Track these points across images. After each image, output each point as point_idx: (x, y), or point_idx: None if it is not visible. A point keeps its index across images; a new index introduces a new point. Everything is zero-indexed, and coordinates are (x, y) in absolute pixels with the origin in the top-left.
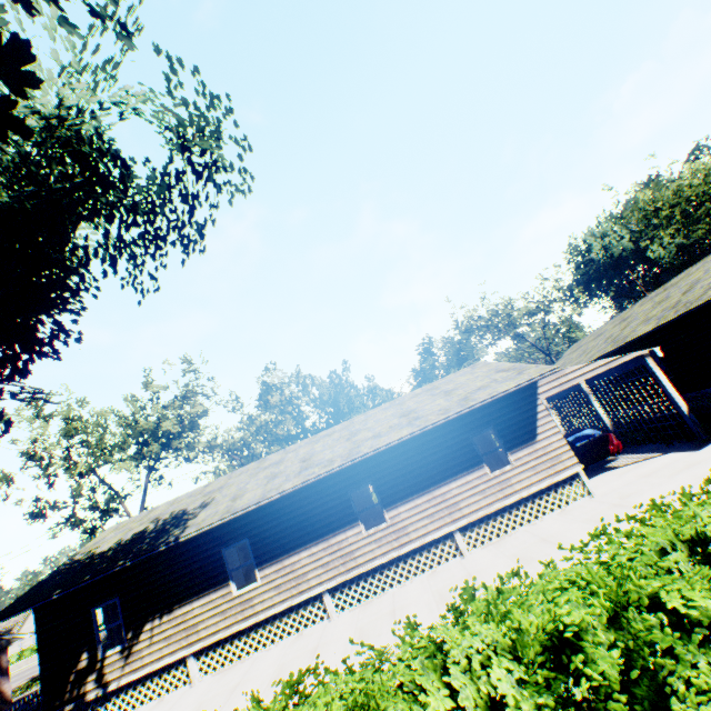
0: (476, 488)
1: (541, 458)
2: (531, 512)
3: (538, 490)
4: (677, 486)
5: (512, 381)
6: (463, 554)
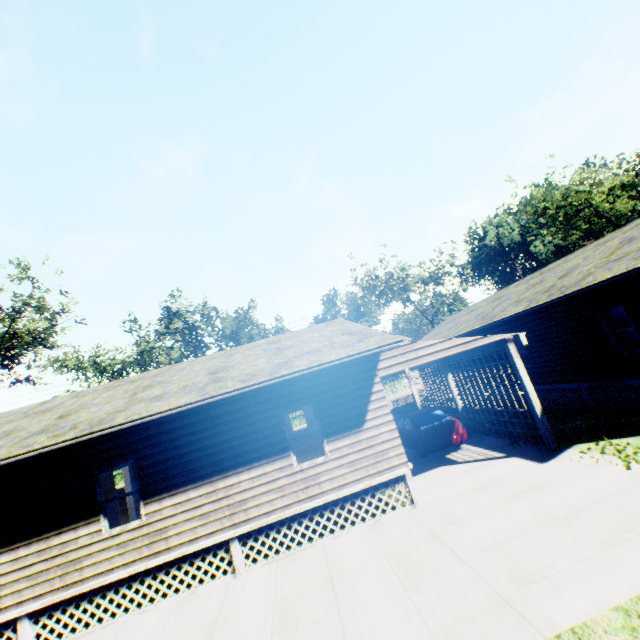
0: (274, 482)
1: (365, 451)
2: (347, 510)
3: (352, 492)
4: (512, 524)
5: (346, 350)
6: (237, 573)
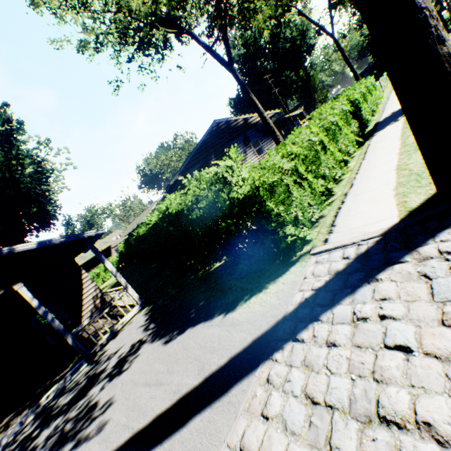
0: None
1: None
2: None
3: None
4: None
5: (106, 245)
6: None
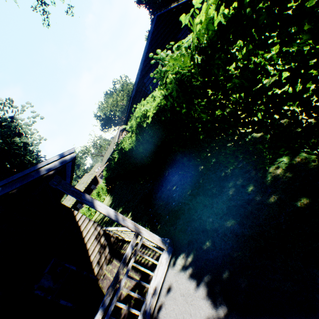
0: None
1: None
2: None
3: None
4: None
5: (92, 176)
6: None
